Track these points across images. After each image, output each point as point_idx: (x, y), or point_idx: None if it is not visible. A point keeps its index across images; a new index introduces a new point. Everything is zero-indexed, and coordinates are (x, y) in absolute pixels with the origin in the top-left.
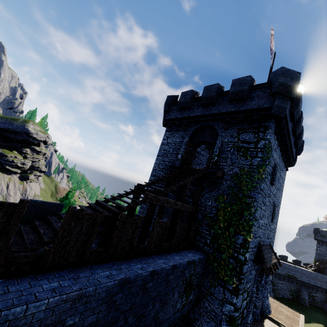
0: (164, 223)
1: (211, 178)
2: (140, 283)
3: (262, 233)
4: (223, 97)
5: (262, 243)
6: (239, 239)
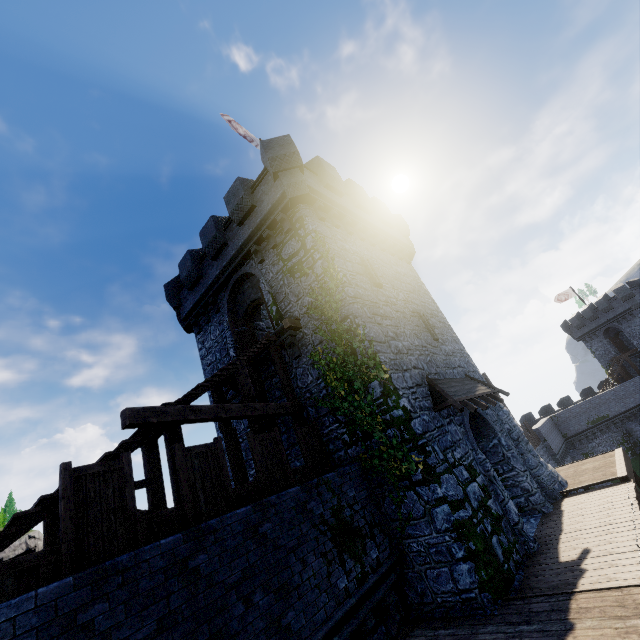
0: (207, 447)
1: (285, 340)
2: (161, 565)
3: (421, 361)
4: (230, 228)
5: (438, 377)
6: (375, 389)
